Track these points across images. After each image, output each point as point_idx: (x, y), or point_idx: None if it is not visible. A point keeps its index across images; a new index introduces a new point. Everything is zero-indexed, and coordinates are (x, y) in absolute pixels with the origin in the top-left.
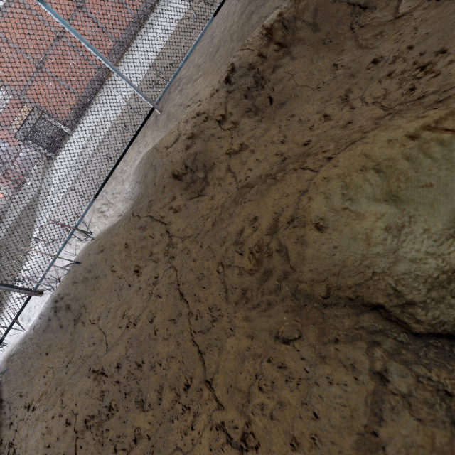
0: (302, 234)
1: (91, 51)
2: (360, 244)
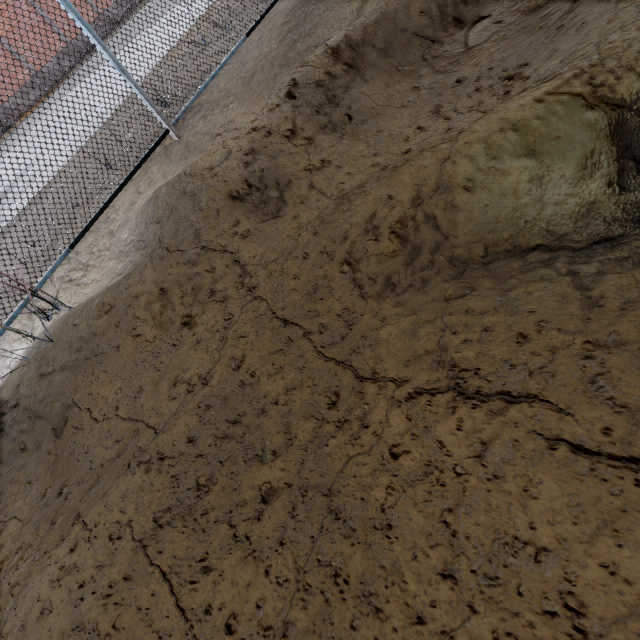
0: (451, 199)
1: (82, 29)
2: (509, 198)
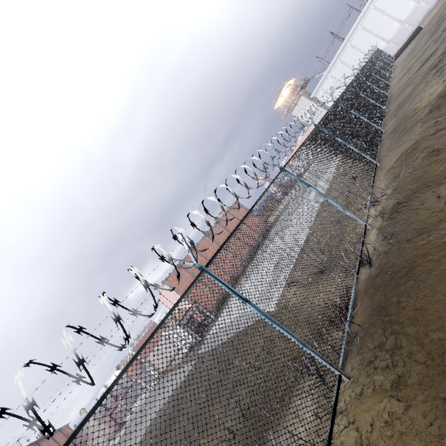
0: None
1: (350, 148)
2: None
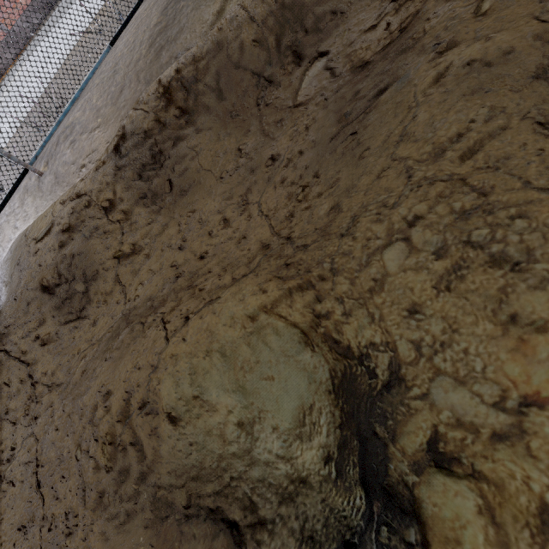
0: (155, 424)
1: None
2: (216, 441)
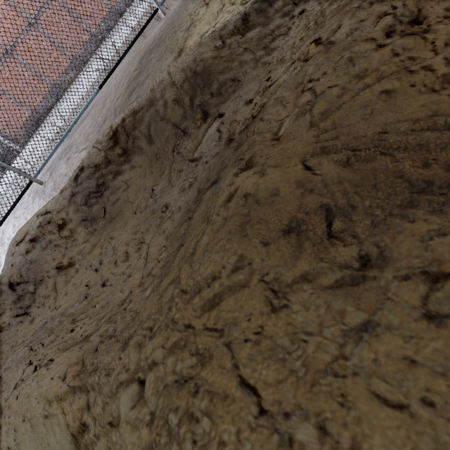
0: None
1: None
2: None
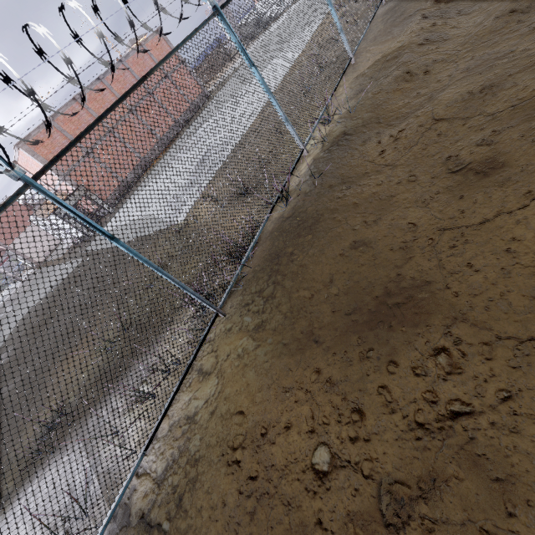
0: None
1: (333, 14)
2: None
